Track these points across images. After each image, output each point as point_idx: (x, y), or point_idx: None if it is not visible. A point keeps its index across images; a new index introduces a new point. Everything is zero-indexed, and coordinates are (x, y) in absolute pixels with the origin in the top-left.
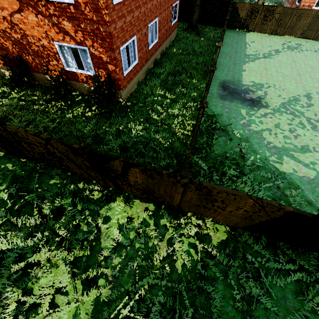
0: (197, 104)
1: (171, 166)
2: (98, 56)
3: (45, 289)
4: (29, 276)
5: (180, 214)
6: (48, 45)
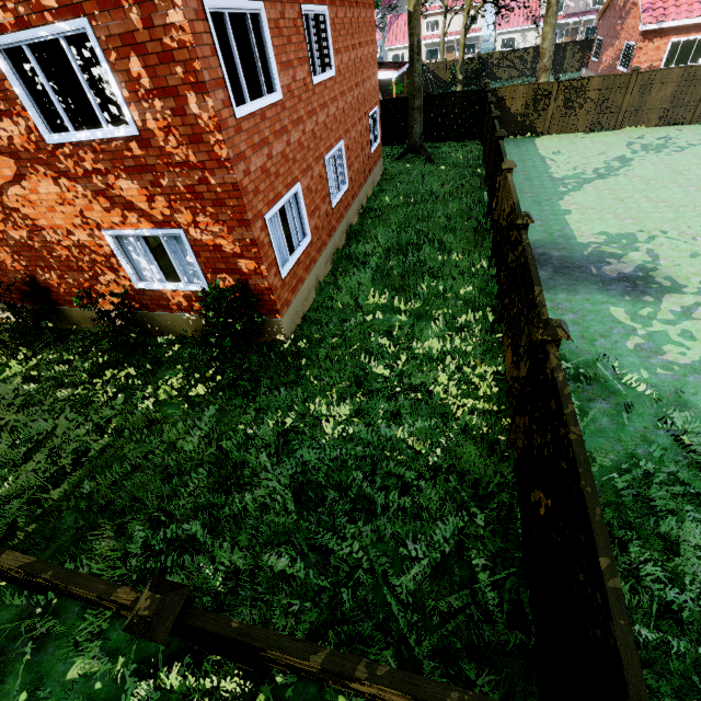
0: (485, 314)
1: (472, 538)
2: (211, 243)
3: None
4: None
5: None
6: (89, 240)
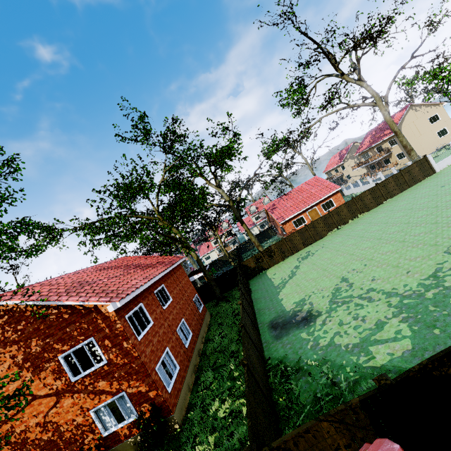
0: None
1: None
2: (136, 391)
3: None
4: None
5: None
6: (82, 419)
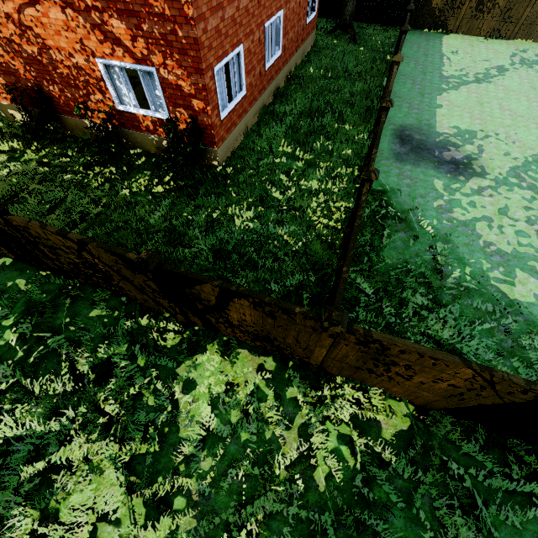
0: (353, 170)
1: (306, 286)
2: (174, 83)
3: (80, 514)
4: (52, 487)
5: (323, 378)
6: (85, 64)
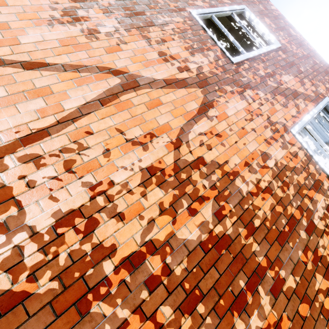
0: None
1: None
2: None
3: None
4: None
5: None
6: (283, 155)
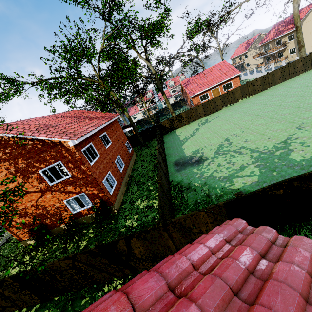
0: None
1: None
2: (91, 193)
3: None
4: None
5: None
6: (59, 205)
